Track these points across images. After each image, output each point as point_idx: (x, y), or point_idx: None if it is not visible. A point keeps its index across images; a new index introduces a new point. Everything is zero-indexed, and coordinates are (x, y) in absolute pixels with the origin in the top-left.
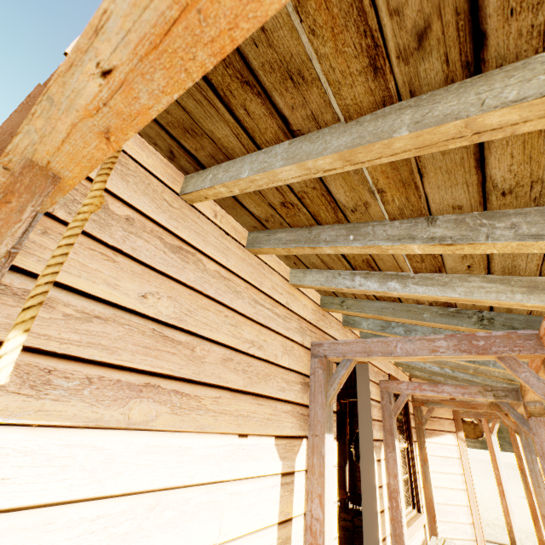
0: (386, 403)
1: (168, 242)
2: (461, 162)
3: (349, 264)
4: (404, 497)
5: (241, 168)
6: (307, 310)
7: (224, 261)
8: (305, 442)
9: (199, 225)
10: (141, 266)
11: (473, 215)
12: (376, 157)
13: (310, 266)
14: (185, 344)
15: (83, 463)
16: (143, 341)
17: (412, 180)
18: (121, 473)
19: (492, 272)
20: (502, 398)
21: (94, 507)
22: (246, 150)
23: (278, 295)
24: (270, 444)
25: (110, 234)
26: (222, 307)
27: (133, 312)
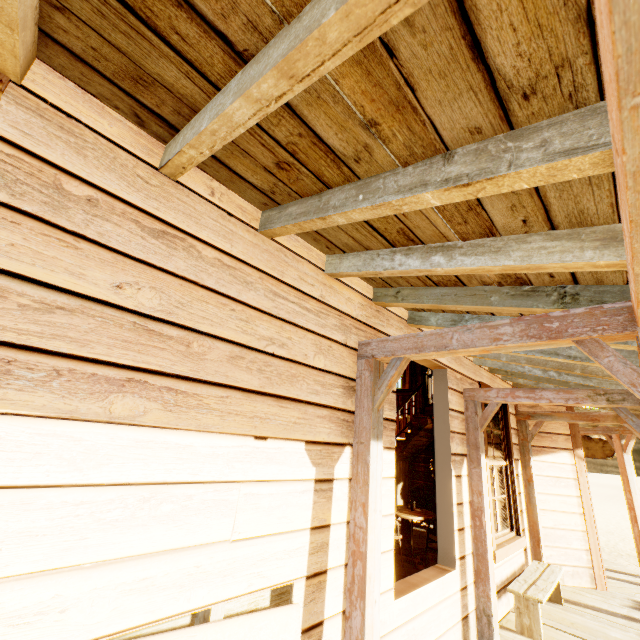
0: (470, 414)
1: (146, 226)
2: (453, 55)
3: (385, 239)
4: (501, 519)
5: (203, 119)
6: (353, 305)
7: (227, 247)
8: (348, 450)
9: (189, 205)
10: (113, 253)
11: (497, 138)
12: (319, 64)
13: (345, 248)
14: (177, 339)
15: (60, 452)
16: (122, 335)
17: (404, 98)
18: (105, 465)
19: (556, 225)
20: (618, 402)
21: (76, 494)
22: (206, 94)
23: (307, 286)
24: (298, 449)
25: (68, 218)
26: (227, 300)
27: (106, 303)
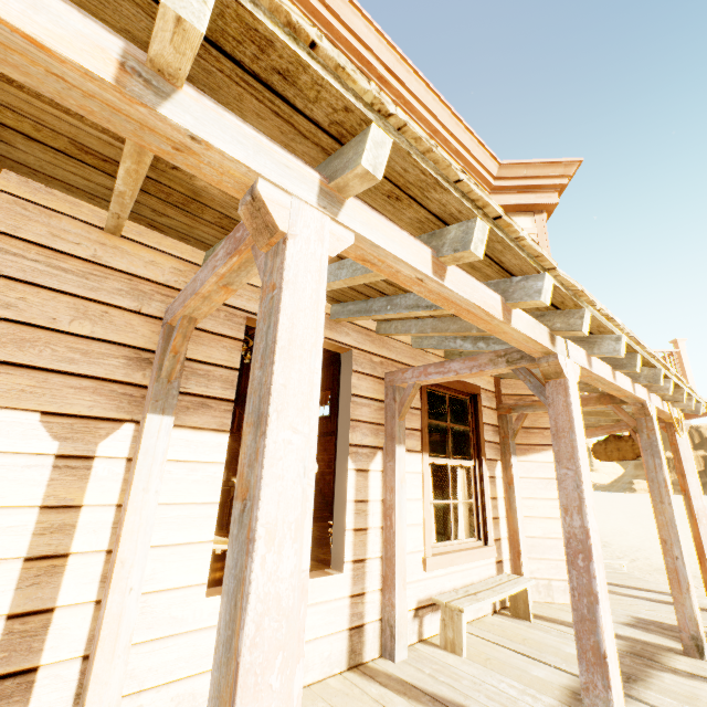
0: (389, 401)
1: None
2: None
3: (94, 168)
4: (469, 528)
5: None
6: (160, 269)
7: None
8: (131, 427)
9: None
10: None
11: None
12: None
13: (101, 195)
14: None
15: None
16: None
17: None
18: None
19: None
20: (517, 362)
21: None
22: None
23: (67, 245)
24: (27, 420)
25: None
26: None
27: None
